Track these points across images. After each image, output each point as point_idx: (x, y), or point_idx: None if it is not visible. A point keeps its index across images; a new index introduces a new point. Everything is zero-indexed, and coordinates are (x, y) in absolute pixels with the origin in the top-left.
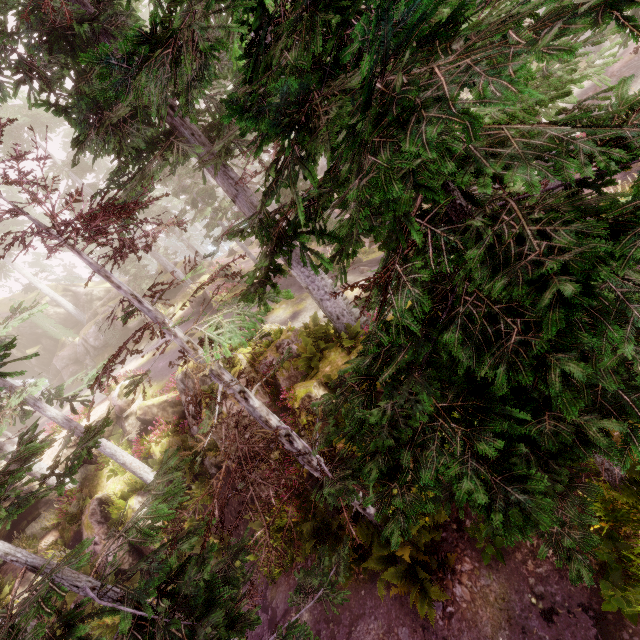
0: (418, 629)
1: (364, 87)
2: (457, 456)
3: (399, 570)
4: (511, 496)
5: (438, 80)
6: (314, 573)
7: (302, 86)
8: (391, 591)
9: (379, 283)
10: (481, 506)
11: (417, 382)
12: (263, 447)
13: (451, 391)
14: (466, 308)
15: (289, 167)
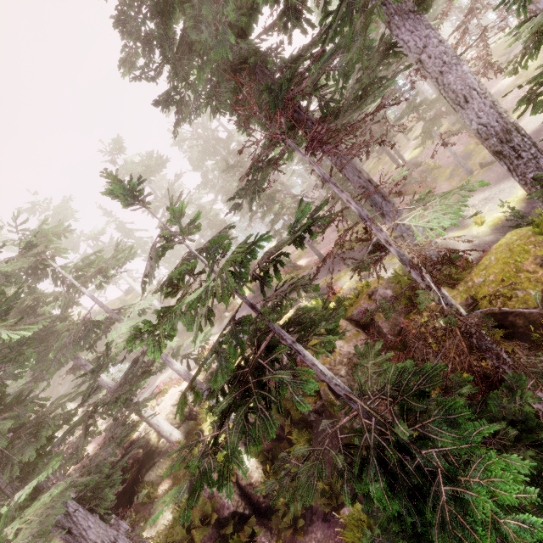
0: None
1: None
2: None
3: None
4: None
5: None
6: None
7: None
8: None
9: None
10: None
11: None
12: (479, 321)
13: None
14: None
15: None
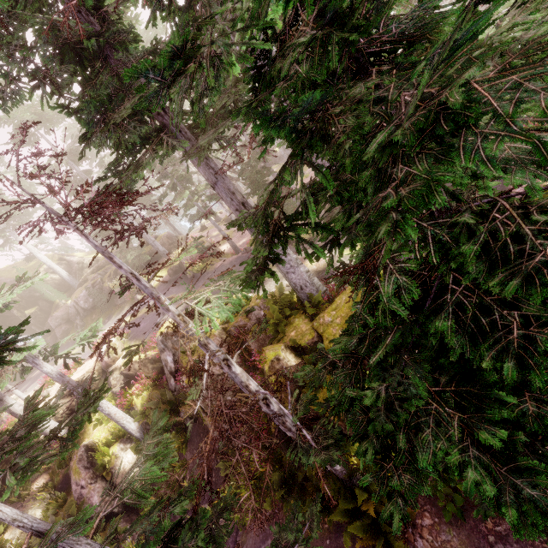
0: None
1: (416, 103)
2: (455, 442)
3: (364, 523)
4: (522, 490)
5: (481, 95)
6: (289, 528)
7: (322, 97)
8: (357, 543)
9: (361, 268)
10: (489, 498)
11: (407, 365)
12: (246, 412)
13: (443, 376)
14: (456, 297)
15: (292, 167)
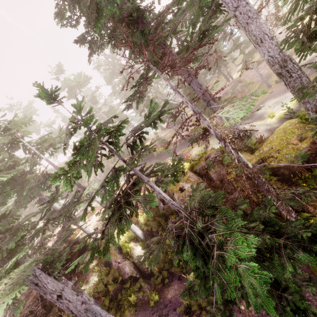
0: None
1: None
2: None
3: None
4: None
5: None
6: None
7: None
8: None
9: None
10: None
11: None
12: (257, 170)
13: None
14: None
15: None
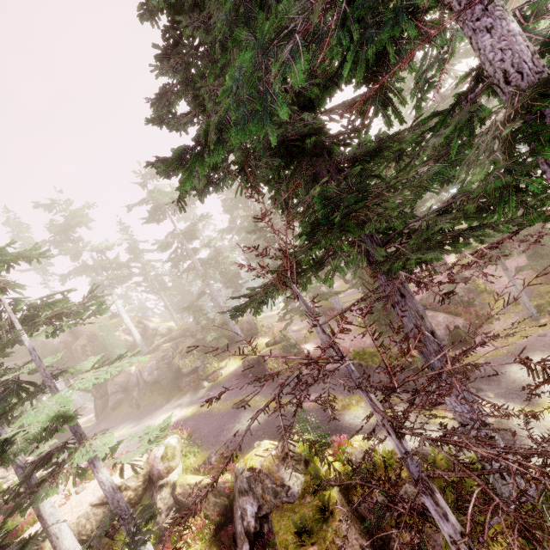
0: None
1: None
2: None
3: None
4: None
5: None
6: None
7: None
8: None
9: None
10: None
11: None
12: None
13: None
14: None
15: None
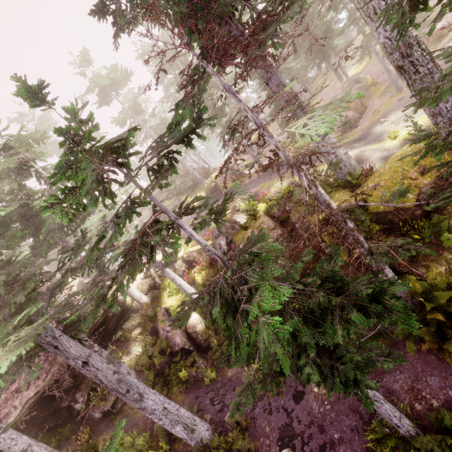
0: (448, 377)
1: None
2: None
3: (429, 330)
4: None
5: None
6: None
7: None
8: (422, 346)
9: None
10: None
11: None
12: (338, 212)
13: None
14: None
15: None
